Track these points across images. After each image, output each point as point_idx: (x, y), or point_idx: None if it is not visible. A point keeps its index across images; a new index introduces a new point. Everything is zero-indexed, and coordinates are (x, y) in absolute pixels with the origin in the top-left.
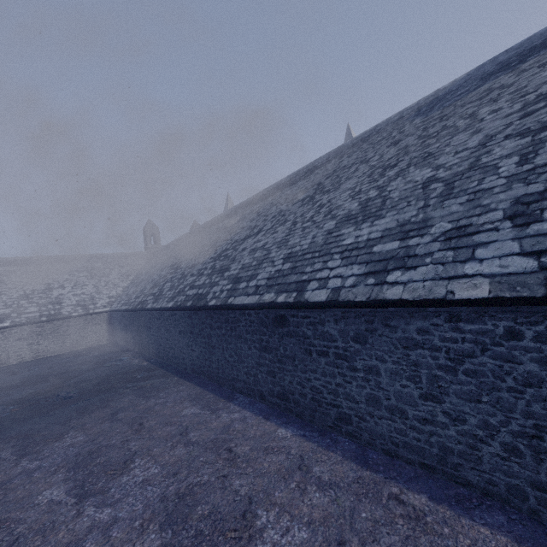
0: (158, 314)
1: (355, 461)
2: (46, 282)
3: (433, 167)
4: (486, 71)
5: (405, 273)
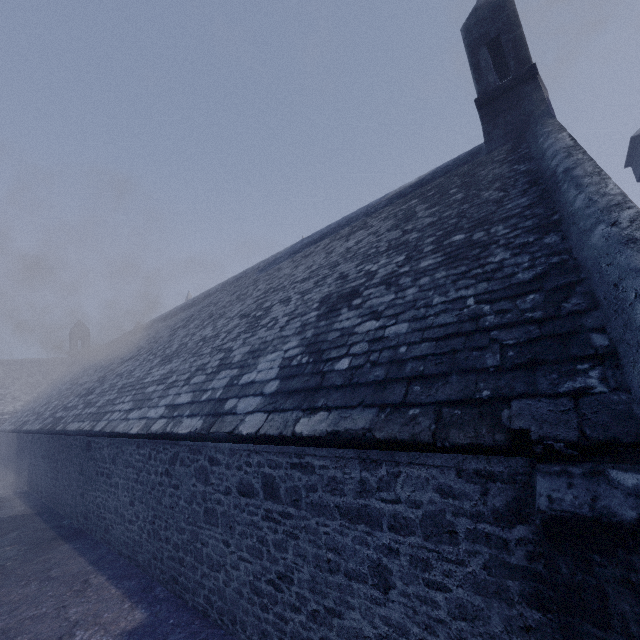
0: (31, 436)
1: (91, 562)
2: None
3: (213, 327)
4: (296, 248)
5: (136, 412)
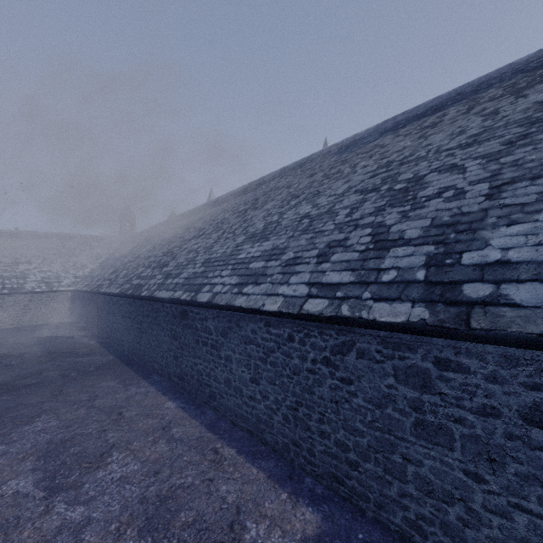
0: (109, 298)
1: (207, 427)
2: (13, 256)
3: (313, 205)
4: (387, 127)
5: (253, 288)
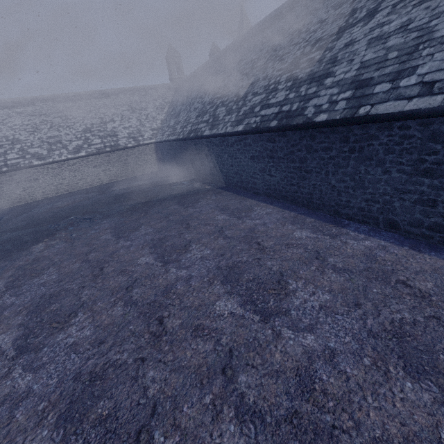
0: (219, 140)
1: None
2: (99, 116)
3: None
4: None
5: None
